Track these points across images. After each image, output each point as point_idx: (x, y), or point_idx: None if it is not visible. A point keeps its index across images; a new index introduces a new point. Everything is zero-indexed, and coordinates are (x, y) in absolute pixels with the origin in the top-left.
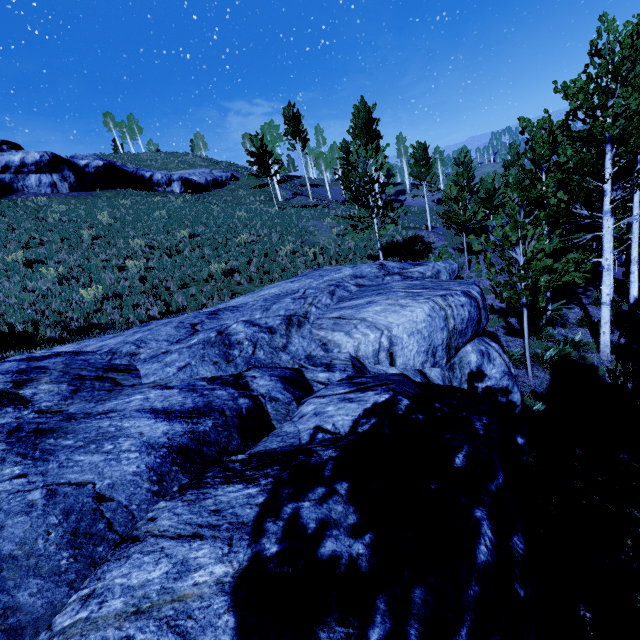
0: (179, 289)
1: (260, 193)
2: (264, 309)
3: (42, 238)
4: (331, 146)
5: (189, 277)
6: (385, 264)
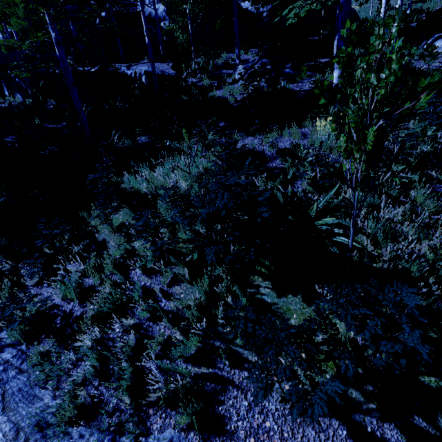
0: None
1: None
2: None
3: None
4: None
5: None
6: None
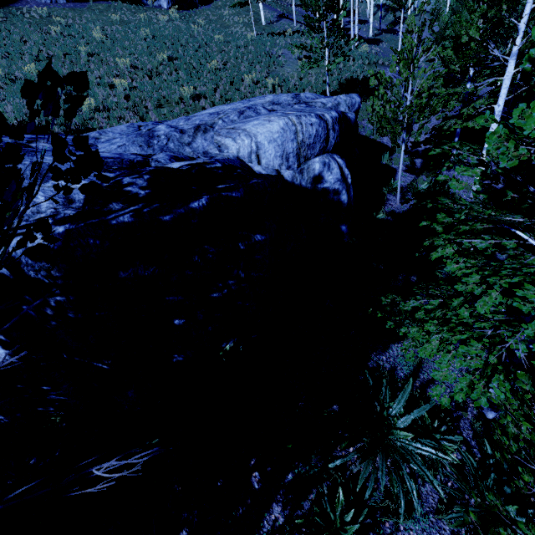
0: (153, 108)
1: (245, 13)
2: (187, 119)
3: (48, 52)
4: None
5: (164, 99)
6: (300, 94)
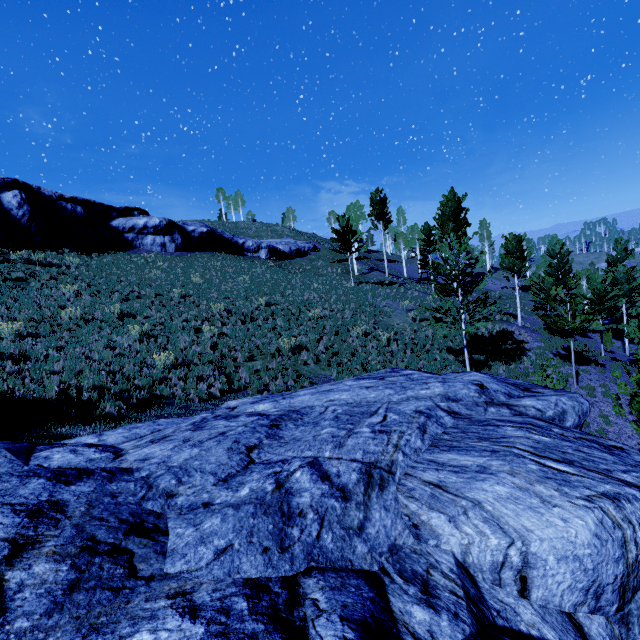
0: (245, 364)
1: (337, 265)
2: (336, 443)
3: (141, 291)
4: (412, 227)
5: (257, 349)
6: (486, 387)
